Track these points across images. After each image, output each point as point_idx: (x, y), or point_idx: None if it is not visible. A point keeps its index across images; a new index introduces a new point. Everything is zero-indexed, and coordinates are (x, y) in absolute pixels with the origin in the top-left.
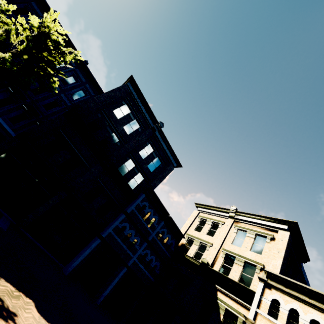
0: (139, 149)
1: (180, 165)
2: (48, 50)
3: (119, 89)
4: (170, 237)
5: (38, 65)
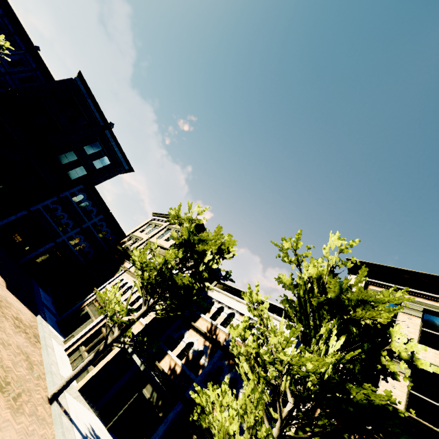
0: (84, 144)
1: (132, 169)
2: None
3: (65, 81)
4: (110, 232)
5: None
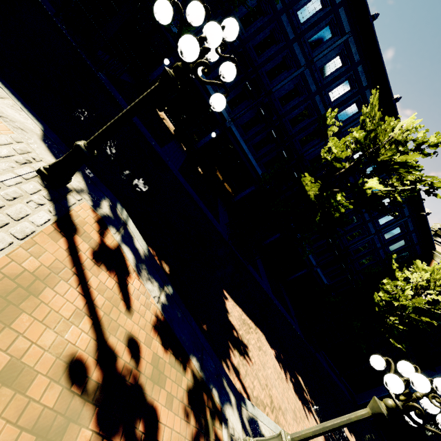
0: None
1: None
2: (436, 320)
3: None
4: None
5: (414, 319)
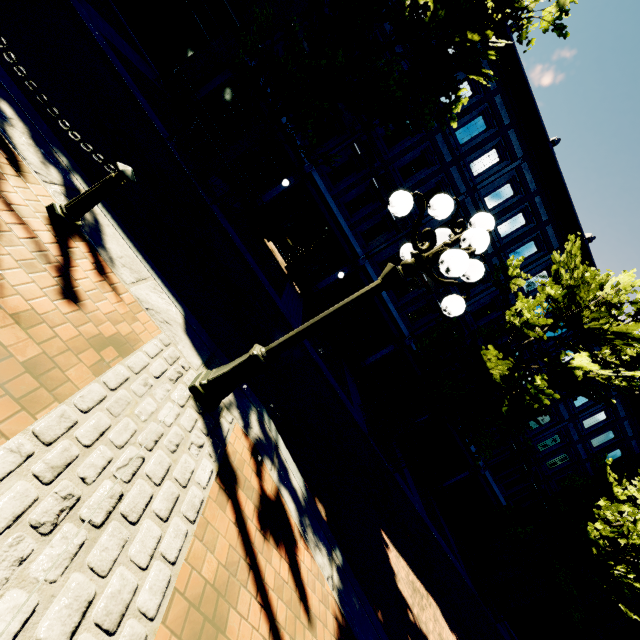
0: None
1: None
2: None
3: None
4: None
5: None
